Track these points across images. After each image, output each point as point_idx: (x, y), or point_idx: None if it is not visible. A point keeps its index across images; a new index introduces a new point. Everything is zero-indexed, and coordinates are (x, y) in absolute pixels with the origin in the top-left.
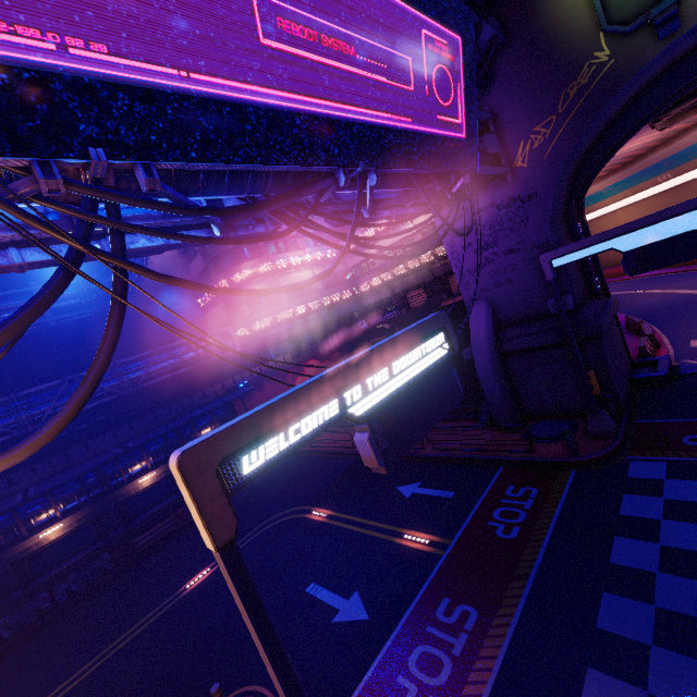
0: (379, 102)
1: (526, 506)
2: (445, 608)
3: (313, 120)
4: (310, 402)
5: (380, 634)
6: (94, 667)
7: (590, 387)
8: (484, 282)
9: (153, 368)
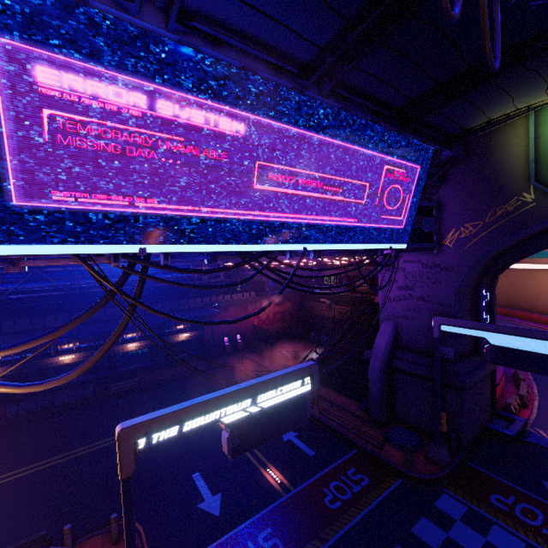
0: (331, 211)
1: (354, 490)
2: (266, 535)
3: (277, 225)
4: (199, 412)
5: (220, 530)
6: (59, 460)
7: (440, 424)
8: (396, 310)
9: (161, 276)
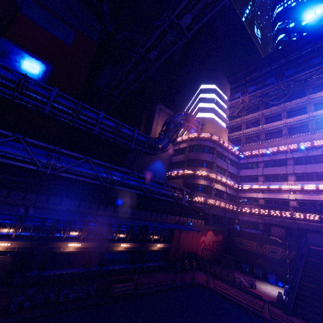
0: None
1: None
2: None
3: None
4: None
5: None
6: None
7: None
8: None
9: (161, 190)
